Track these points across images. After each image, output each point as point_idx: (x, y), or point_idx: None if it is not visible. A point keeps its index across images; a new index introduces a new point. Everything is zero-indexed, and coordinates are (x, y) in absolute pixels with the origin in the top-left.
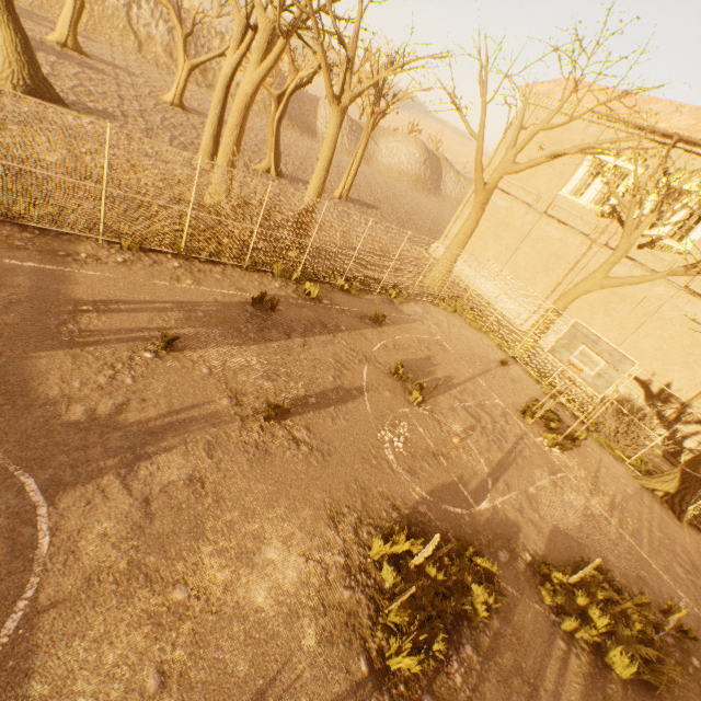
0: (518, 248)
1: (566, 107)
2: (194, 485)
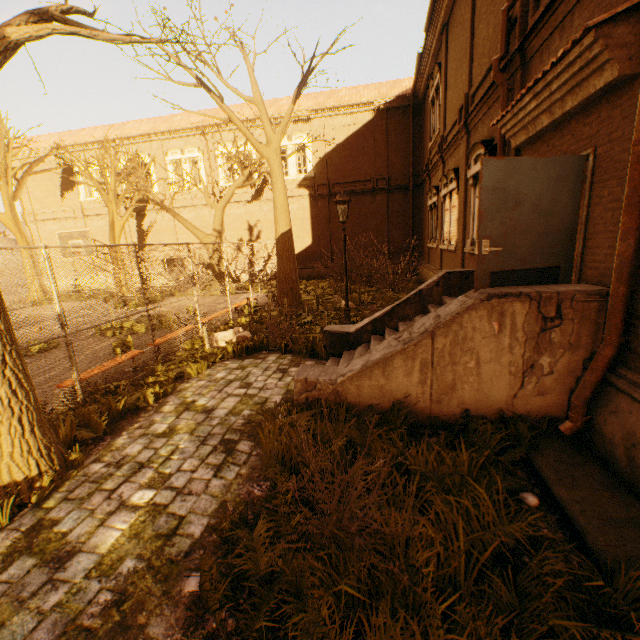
0: None
1: (37, 152)
2: None
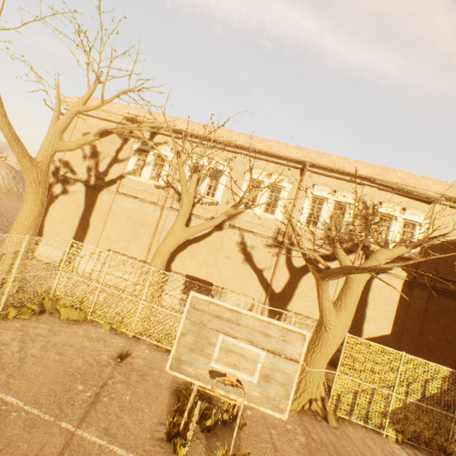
0: (106, 223)
1: (104, 114)
2: None
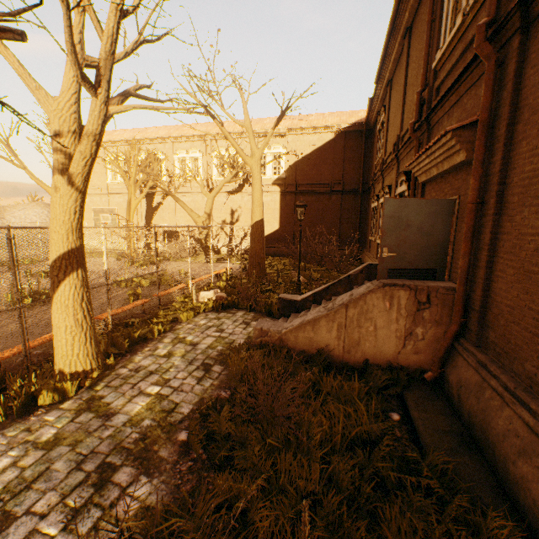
0: None
1: None
2: None
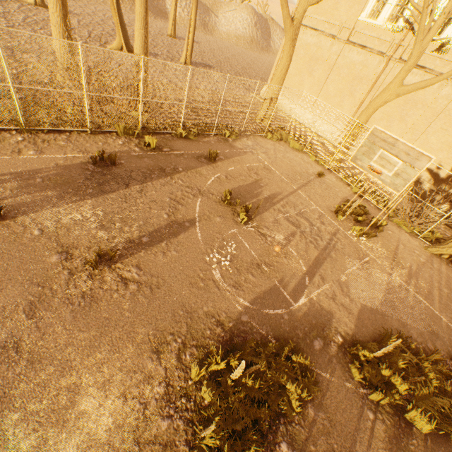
0: (328, 77)
1: None
2: (7, 352)
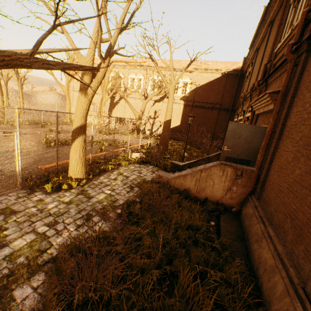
0: None
1: None
2: None
